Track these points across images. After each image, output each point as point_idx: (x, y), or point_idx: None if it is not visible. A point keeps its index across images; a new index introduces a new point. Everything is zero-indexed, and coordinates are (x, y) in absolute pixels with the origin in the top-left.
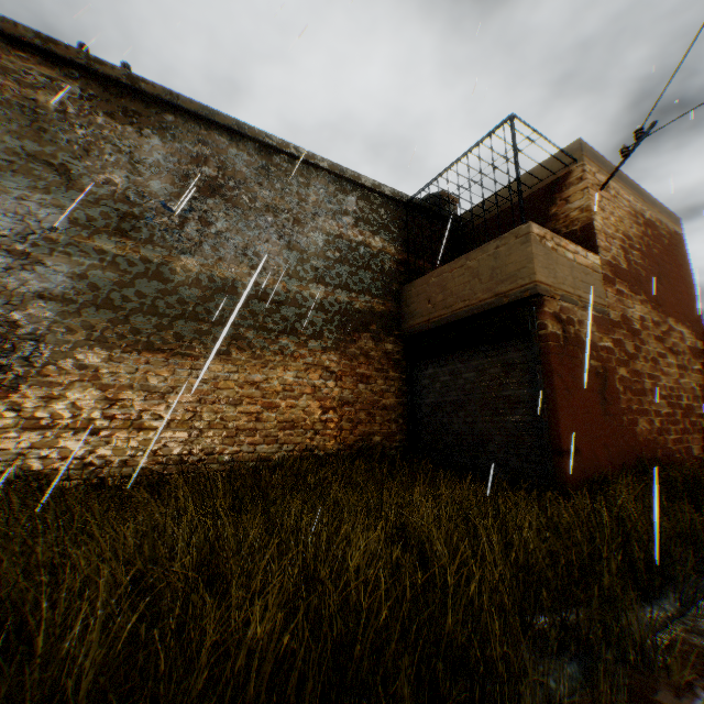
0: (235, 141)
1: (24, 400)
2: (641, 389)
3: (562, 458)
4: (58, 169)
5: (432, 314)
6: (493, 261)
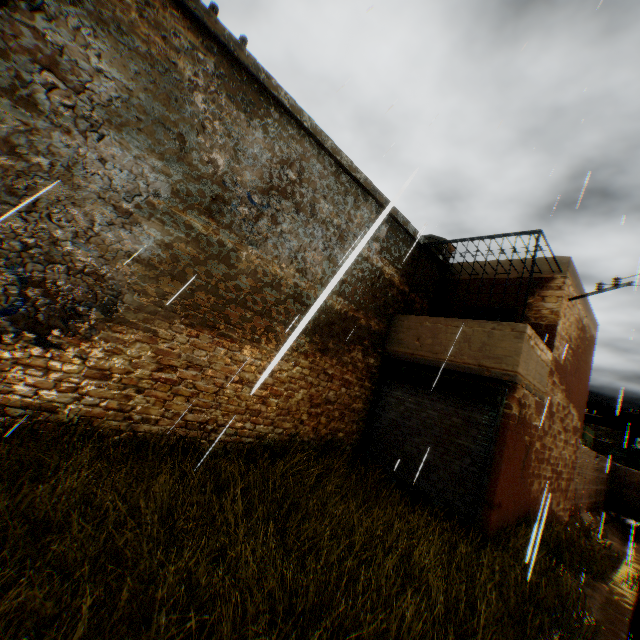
0: (318, 152)
1: (91, 350)
2: (542, 459)
3: (491, 510)
4: (175, 138)
5: (418, 351)
6: (486, 337)
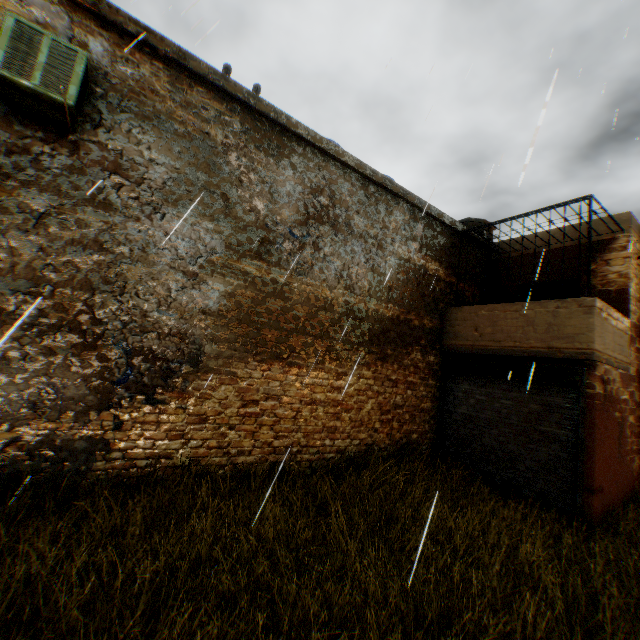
0: (344, 172)
1: (187, 400)
2: (638, 432)
3: (591, 495)
4: (220, 198)
5: (478, 341)
6: (550, 317)
